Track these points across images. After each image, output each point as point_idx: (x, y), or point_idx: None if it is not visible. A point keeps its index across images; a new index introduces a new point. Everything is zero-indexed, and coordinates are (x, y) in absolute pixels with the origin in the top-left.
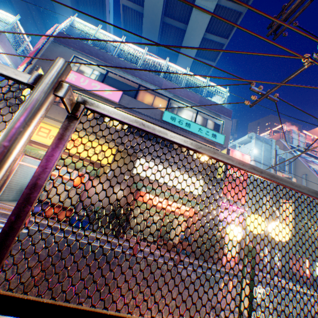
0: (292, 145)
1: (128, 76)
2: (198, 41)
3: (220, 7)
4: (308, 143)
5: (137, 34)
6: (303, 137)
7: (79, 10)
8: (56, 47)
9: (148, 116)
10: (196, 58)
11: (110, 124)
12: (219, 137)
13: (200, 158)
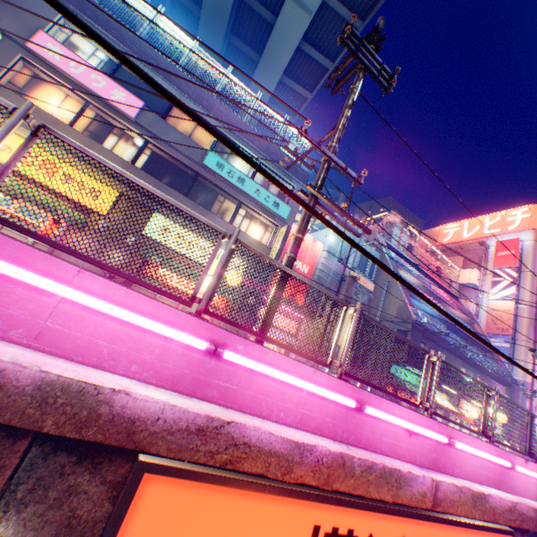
0: (389, 243)
1: (159, 80)
2: (289, 52)
3: (329, 9)
4: (411, 244)
5: (195, 2)
6: (407, 235)
7: None
8: None
9: (182, 153)
10: (285, 78)
11: (115, 152)
12: (283, 209)
13: (252, 232)
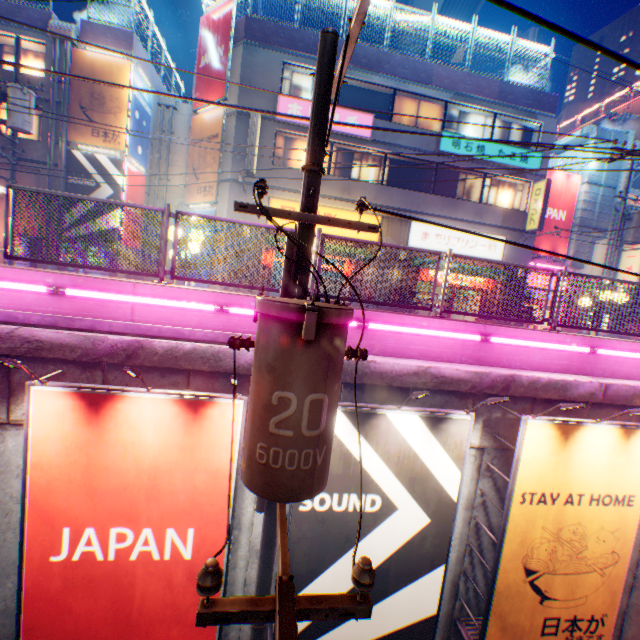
0: None
1: (375, 78)
2: None
3: None
4: None
5: None
6: None
7: (437, 120)
8: (253, 56)
9: (417, 150)
10: None
11: (360, 178)
12: (532, 160)
13: (499, 201)
